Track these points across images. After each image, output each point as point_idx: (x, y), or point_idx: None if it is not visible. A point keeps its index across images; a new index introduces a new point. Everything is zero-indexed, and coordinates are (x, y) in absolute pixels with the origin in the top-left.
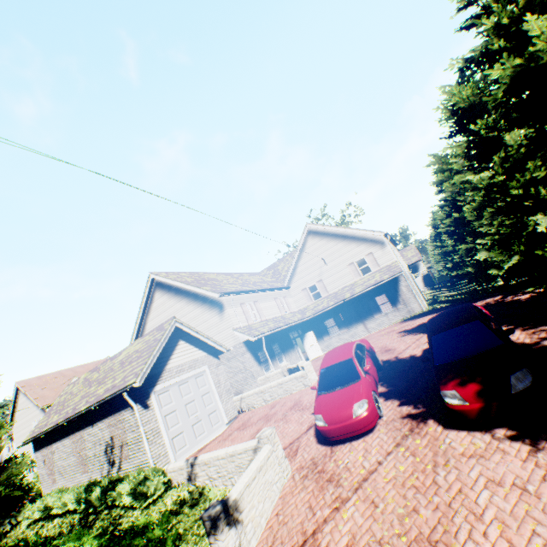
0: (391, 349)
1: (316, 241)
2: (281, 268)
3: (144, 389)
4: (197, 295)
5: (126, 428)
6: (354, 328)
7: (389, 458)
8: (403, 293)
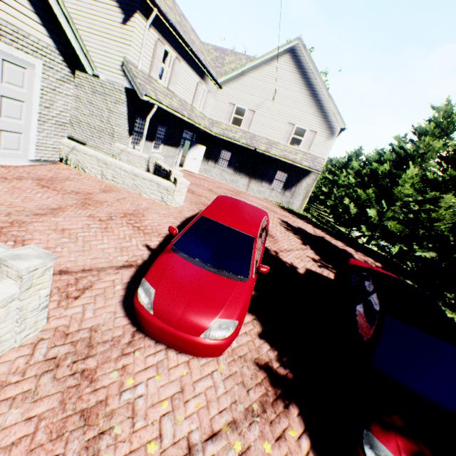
0: (274, 238)
1: (288, 68)
2: (228, 62)
3: None
4: None
5: None
6: (239, 177)
7: (210, 452)
8: (300, 187)
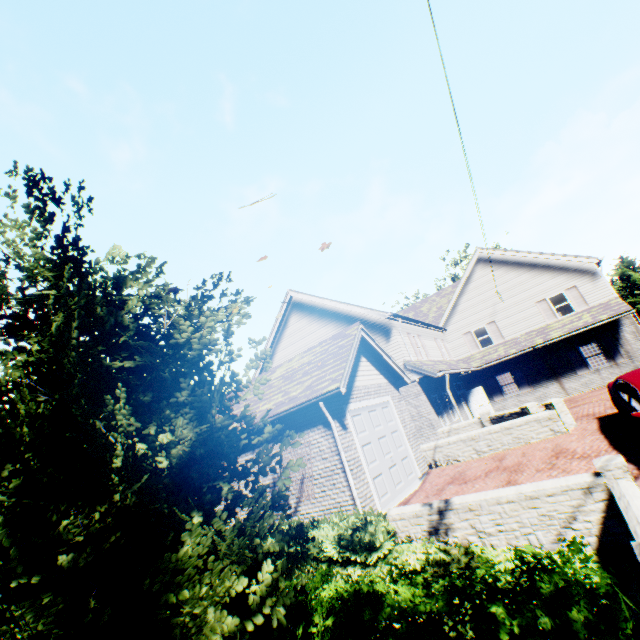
0: None
1: (488, 271)
2: (426, 310)
3: (338, 403)
4: (351, 317)
5: (310, 455)
6: (543, 388)
7: None
8: (627, 342)
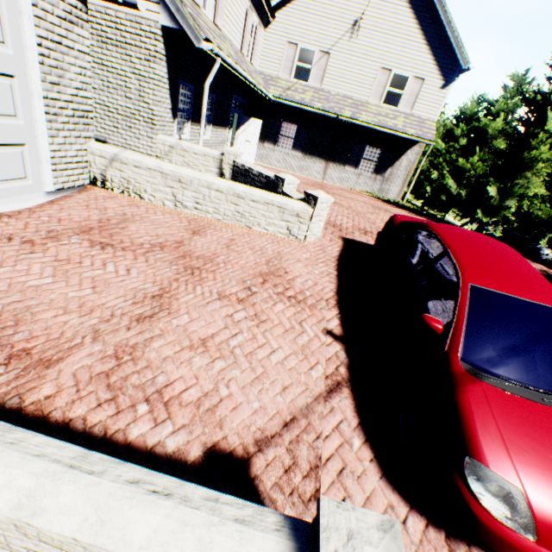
0: None
1: None
2: None
3: None
4: None
5: None
6: (311, 161)
7: None
8: (399, 167)
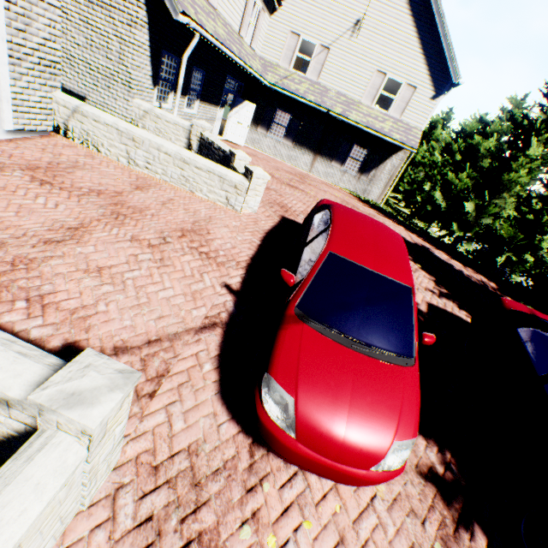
0: None
1: None
2: None
3: None
4: None
5: None
6: (300, 152)
7: None
8: (383, 170)
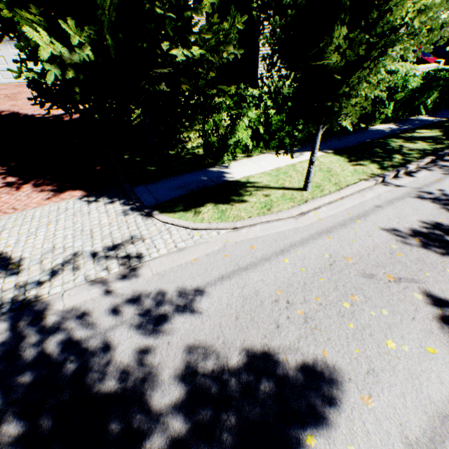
0: None
1: None
2: None
3: None
4: None
5: None
6: None
7: None
8: None
